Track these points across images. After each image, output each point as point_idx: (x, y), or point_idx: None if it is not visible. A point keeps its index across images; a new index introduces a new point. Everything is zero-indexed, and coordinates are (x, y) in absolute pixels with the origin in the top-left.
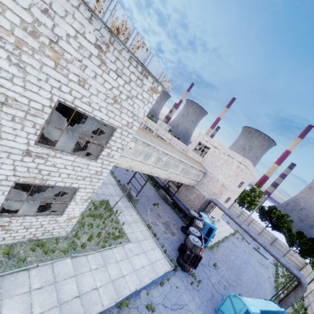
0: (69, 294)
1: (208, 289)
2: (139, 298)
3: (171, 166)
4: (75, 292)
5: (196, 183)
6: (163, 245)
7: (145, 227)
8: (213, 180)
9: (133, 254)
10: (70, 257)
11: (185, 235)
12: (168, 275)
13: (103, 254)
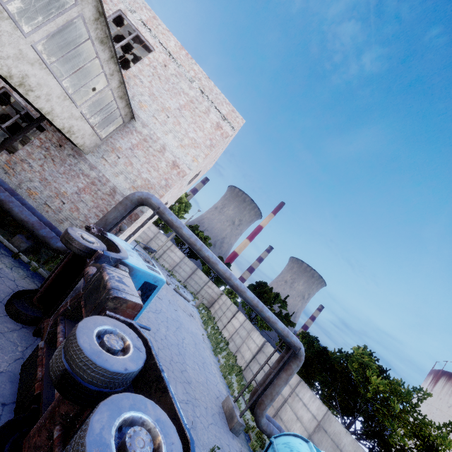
0: None
1: None
2: None
3: None
4: None
5: (94, 145)
6: None
7: None
8: (149, 147)
9: None
10: None
11: (32, 329)
12: None
13: None
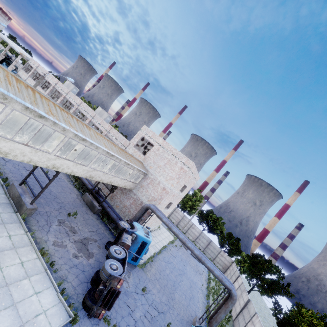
0: None
1: None
2: None
3: (93, 160)
4: None
5: (135, 186)
6: (64, 279)
7: (35, 254)
8: (153, 183)
9: None
10: None
11: None
12: None
13: None
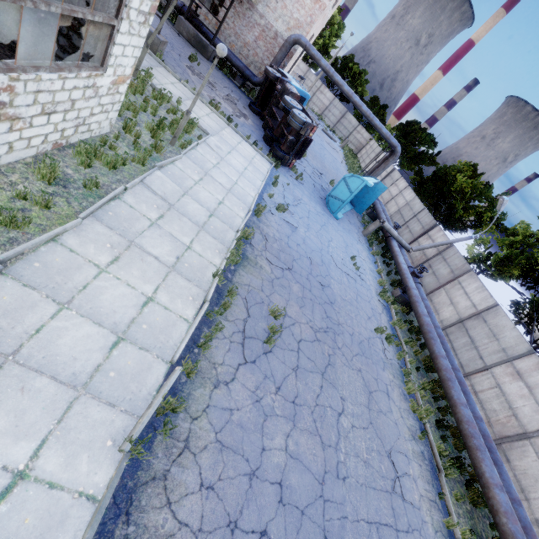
0: (201, 215)
1: (309, 181)
2: (265, 203)
3: None
4: (204, 211)
5: None
6: (245, 135)
7: (208, 108)
8: None
9: (225, 154)
10: (157, 168)
11: (259, 118)
12: (273, 174)
13: (191, 159)
